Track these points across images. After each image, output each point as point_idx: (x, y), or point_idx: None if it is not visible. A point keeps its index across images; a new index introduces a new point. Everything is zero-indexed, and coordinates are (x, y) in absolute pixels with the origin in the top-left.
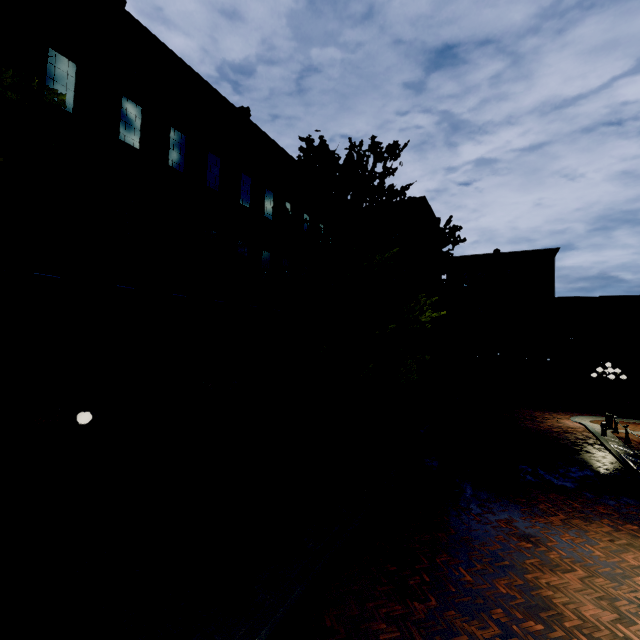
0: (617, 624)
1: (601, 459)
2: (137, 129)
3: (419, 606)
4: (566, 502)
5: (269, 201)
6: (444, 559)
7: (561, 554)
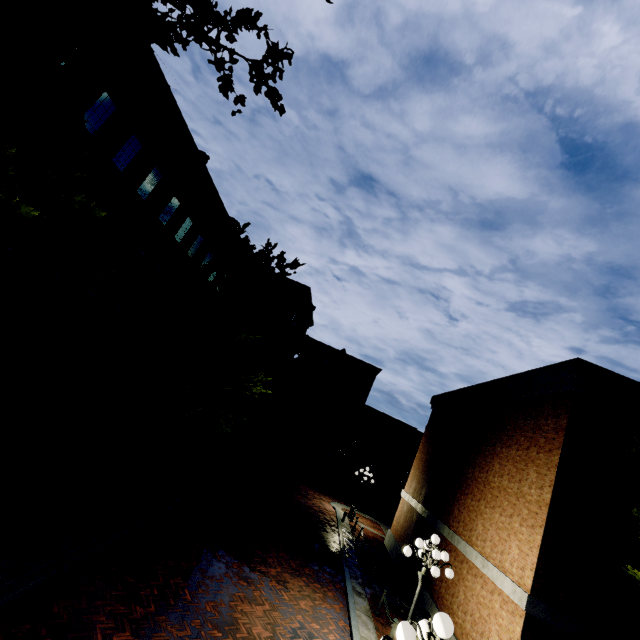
0: (269, 639)
1: (330, 537)
2: (101, 120)
3: (140, 609)
4: (288, 561)
5: (186, 227)
6: (177, 581)
7: (262, 593)
